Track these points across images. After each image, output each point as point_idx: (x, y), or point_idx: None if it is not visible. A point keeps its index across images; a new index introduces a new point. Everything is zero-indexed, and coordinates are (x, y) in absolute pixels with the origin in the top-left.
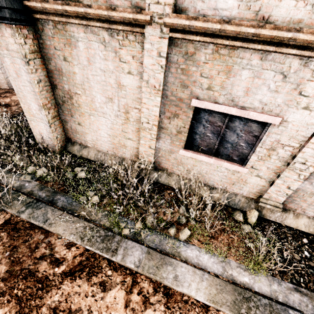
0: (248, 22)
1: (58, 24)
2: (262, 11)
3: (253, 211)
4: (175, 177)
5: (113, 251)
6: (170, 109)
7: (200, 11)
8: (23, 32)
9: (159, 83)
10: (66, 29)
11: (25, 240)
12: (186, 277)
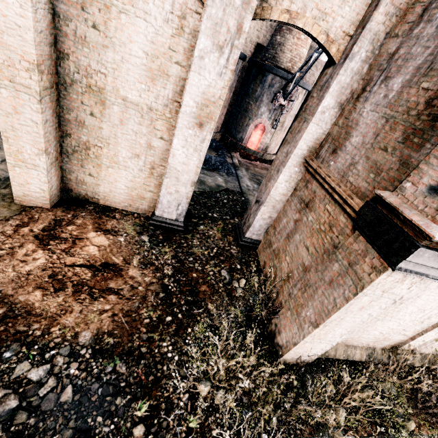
0: None
1: None
2: None
3: None
4: (419, 356)
5: None
6: None
7: None
8: None
9: None
10: None
11: None
12: None
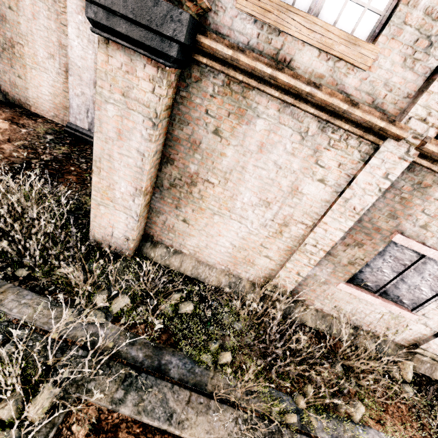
0: None
1: (235, 83)
2: None
3: (408, 364)
4: (313, 312)
5: None
6: (355, 236)
7: None
8: (171, 78)
9: (364, 206)
10: (247, 95)
11: None
12: None
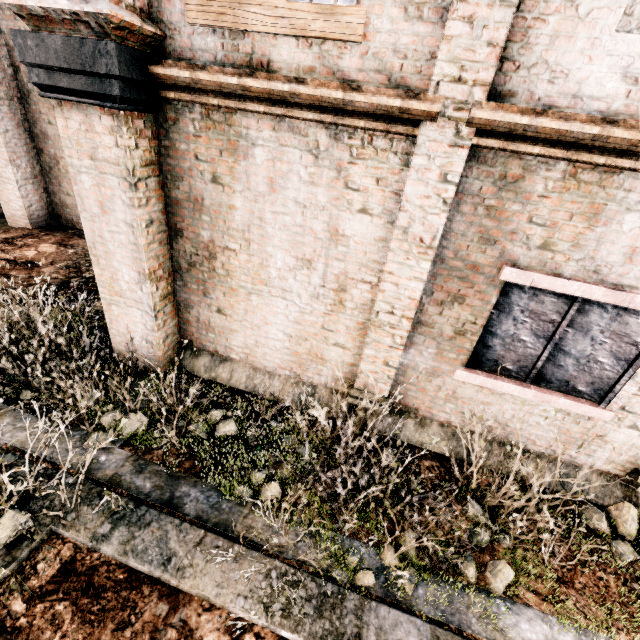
0: None
1: (214, 111)
2: None
3: (626, 507)
4: (435, 429)
5: None
6: (446, 286)
7: (542, 99)
8: (136, 125)
9: (434, 233)
10: (233, 122)
11: (121, 623)
12: None
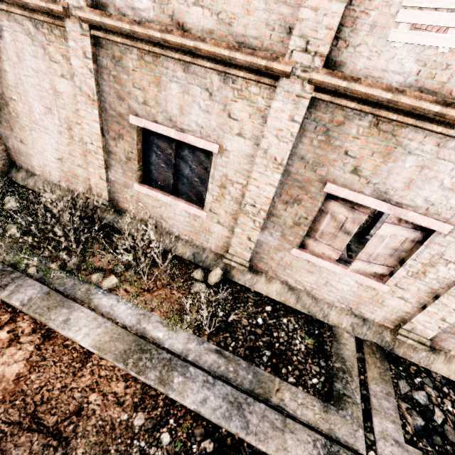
0: (157, 25)
1: None
2: (176, 16)
3: (216, 269)
4: (136, 223)
5: (1, 286)
6: (113, 127)
7: (120, 9)
8: None
9: (92, 91)
10: None
11: None
12: (80, 322)
